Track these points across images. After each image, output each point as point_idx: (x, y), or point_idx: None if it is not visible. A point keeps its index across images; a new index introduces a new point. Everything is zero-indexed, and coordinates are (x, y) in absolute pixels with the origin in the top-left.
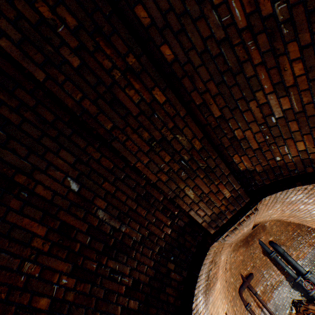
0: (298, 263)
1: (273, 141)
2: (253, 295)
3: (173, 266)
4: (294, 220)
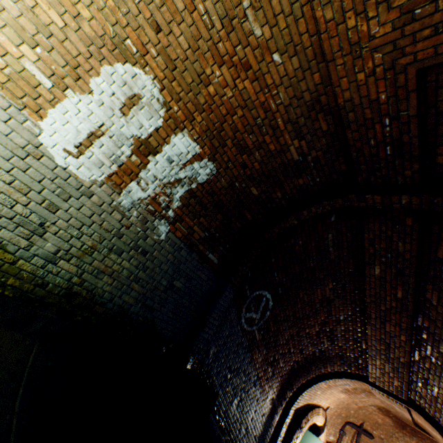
0: None
1: None
2: (354, 439)
3: (339, 363)
4: None
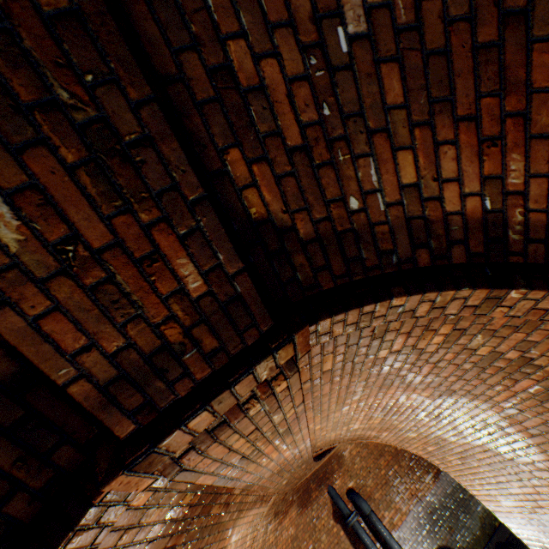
0: (392, 535)
1: (342, 132)
2: None
3: None
4: (389, 439)
